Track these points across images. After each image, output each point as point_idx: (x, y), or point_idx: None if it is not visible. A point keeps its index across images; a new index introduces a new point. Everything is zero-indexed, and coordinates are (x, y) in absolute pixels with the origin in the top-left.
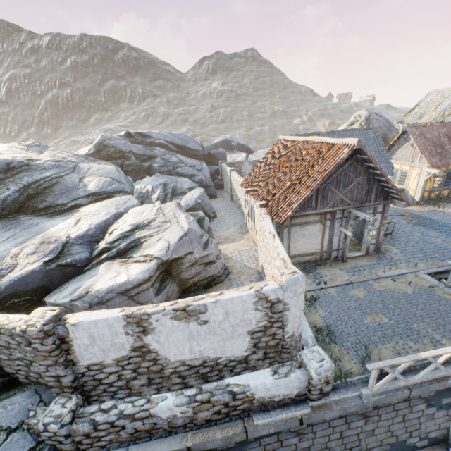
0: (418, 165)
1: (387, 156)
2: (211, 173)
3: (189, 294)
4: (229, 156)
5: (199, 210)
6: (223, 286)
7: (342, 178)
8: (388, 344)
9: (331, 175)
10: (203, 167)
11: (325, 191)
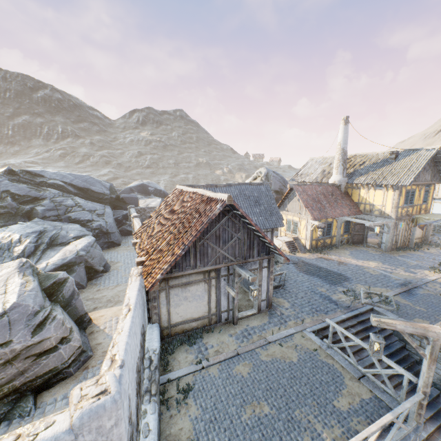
0: (304, 217)
1: (278, 209)
2: (118, 217)
3: (2, 409)
4: (144, 200)
5: (81, 264)
6: (71, 382)
7: (221, 233)
8: None
9: (209, 231)
10: (106, 211)
11: (205, 247)
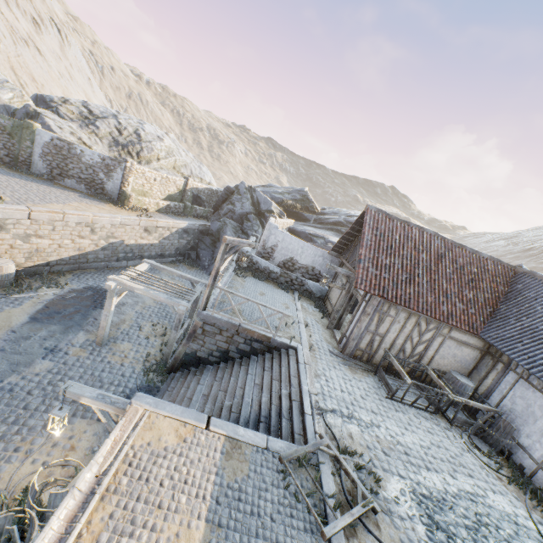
0: None
1: None
2: None
3: None
4: None
5: None
6: None
7: None
8: (244, 284)
9: None
10: None
11: (356, 249)
